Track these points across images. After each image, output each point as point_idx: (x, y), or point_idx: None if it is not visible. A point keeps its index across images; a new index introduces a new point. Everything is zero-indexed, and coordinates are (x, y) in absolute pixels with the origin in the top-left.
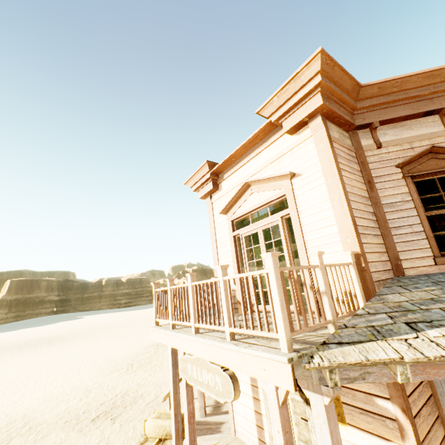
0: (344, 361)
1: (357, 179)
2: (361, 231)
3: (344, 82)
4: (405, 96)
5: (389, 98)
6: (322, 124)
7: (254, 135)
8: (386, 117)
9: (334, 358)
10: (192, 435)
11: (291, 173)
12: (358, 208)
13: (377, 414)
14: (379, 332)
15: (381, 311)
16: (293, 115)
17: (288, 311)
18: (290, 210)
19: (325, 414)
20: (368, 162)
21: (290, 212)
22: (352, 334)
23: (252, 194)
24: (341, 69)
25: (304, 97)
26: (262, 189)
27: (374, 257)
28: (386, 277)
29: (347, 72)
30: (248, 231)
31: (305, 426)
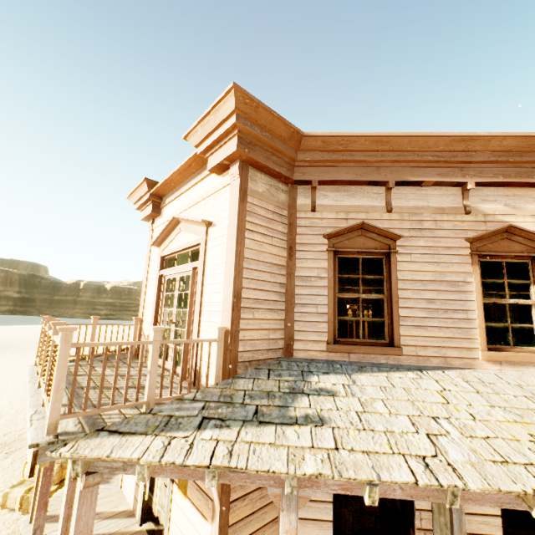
0: (85, 455)
1: (275, 243)
2: (249, 305)
3: (276, 127)
4: (350, 159)
5: (333, 156)
6: (238, 173)
7: (185, 163)
8: (328, 177)
9: (82, 449)
10: (45, 488)
11: (206, 221)
12: (257, 278)
13: (205, 493)
14: (166, 425)
15: (206, 399)
16: (217, 153)
17: (71, 392)
18: (200, 263)
19: (78, 499)
20: (298, 225)
21: (199, 265)
22: (141, 422)
23: (181, 232)
24: (270, 112)
25: (224, 136)
26: (187, 230)
27: (257, 335)
28: (267, 356)
29: (278, 117)
30: (170, 274)
31: (165, 492)
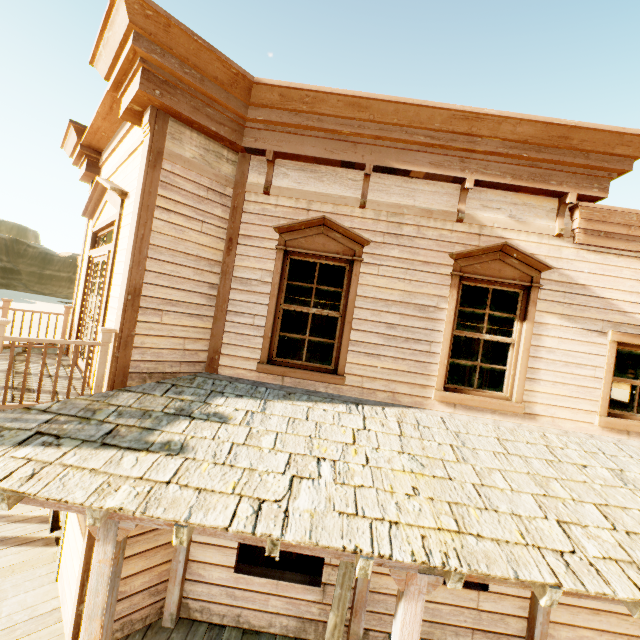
0: None
1: (207, 231)
2: (155, 306)
3: (206, 63)
4: (317, 126)
5: (295, 118)
6: (148, 125)
7: (103, 103)
8: (287, 149)
9: None
10: None
11: (117, 190)
12: (172, 273)
13: None
14: None
15: (61, 411)
16: (127, 93)
17: None
18: (112, 246)
19: None
20: (245, 210)
21: (111, 249)
22: None
23: (108, 202)
24: (192, 37)
25: (129, 66)
26: (110, 200)
27: (165, 343)
28: (179, 370)
29: (207, 46)
30: (95, 256)
31: None
